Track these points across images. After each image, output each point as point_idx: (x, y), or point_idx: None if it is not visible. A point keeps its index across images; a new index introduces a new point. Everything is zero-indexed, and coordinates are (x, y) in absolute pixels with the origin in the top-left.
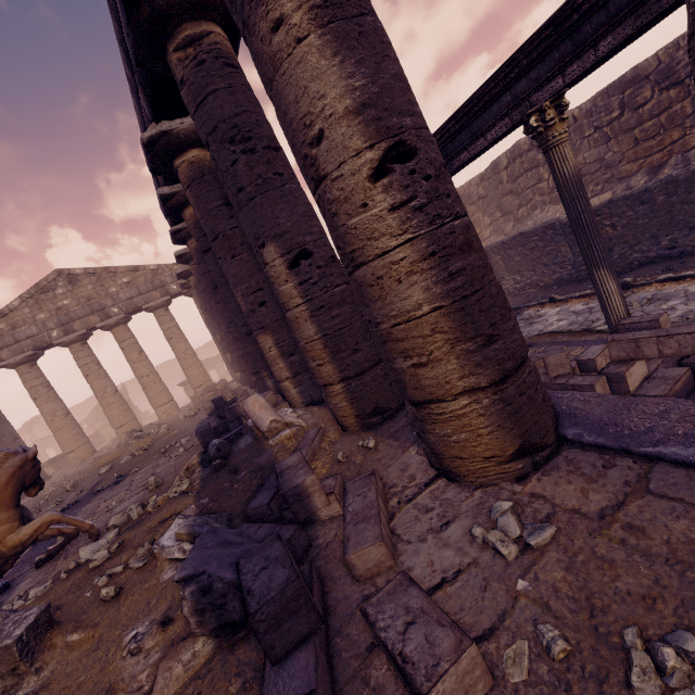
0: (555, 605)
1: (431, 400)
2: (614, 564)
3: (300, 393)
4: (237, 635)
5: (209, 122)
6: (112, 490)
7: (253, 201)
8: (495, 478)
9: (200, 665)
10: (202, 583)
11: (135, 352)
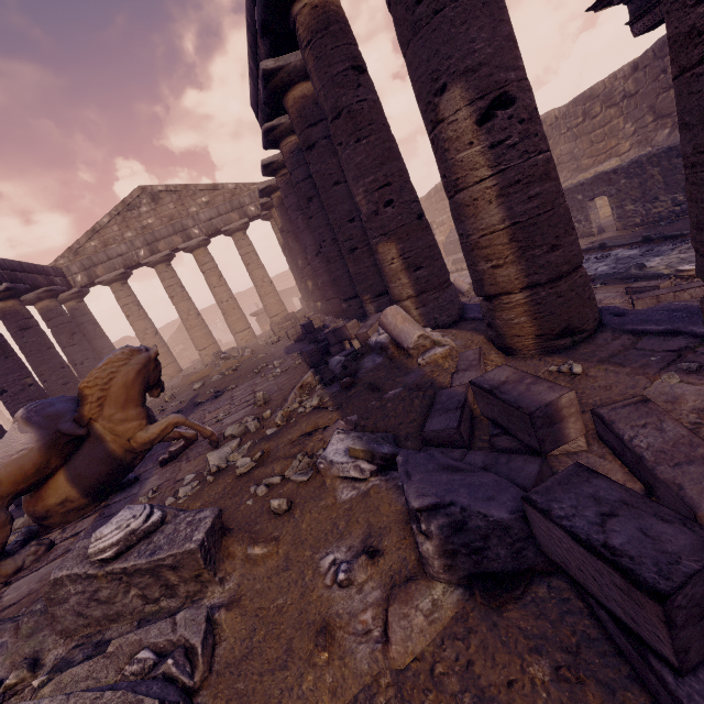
0: None
1: None
2: None
3: (422, 315)
4: (506, 593)
5: None
6: (213, 403)
7: (439, 15)
8: None
9: (447, 619)
10: (453, 517)
11: (215, 276)
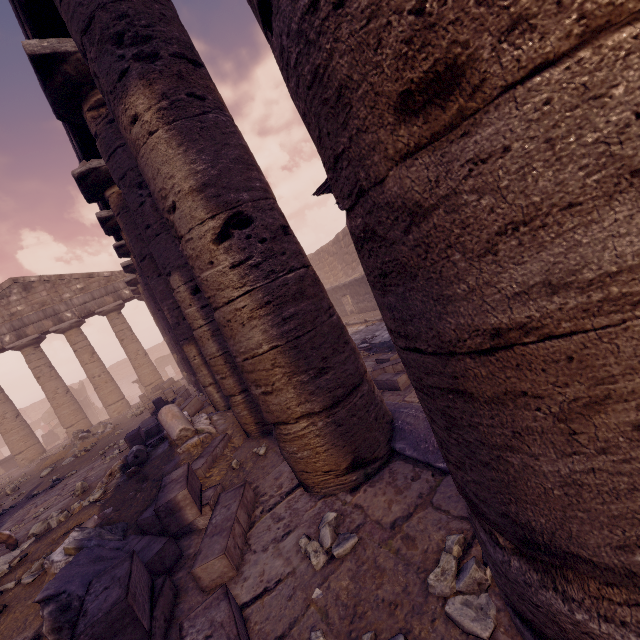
0: (332, 612)
1: (280, 422)
2: (384, 572)
3: (222, 397)
4: None
5: (119, 170)
6: (46, 494)
7: (159, 237)
8: (335, 489)
9: None
10: (61, 602)
11: (87, 354)
